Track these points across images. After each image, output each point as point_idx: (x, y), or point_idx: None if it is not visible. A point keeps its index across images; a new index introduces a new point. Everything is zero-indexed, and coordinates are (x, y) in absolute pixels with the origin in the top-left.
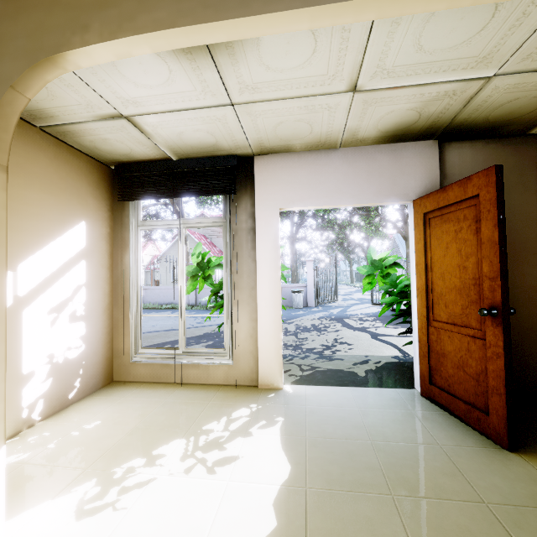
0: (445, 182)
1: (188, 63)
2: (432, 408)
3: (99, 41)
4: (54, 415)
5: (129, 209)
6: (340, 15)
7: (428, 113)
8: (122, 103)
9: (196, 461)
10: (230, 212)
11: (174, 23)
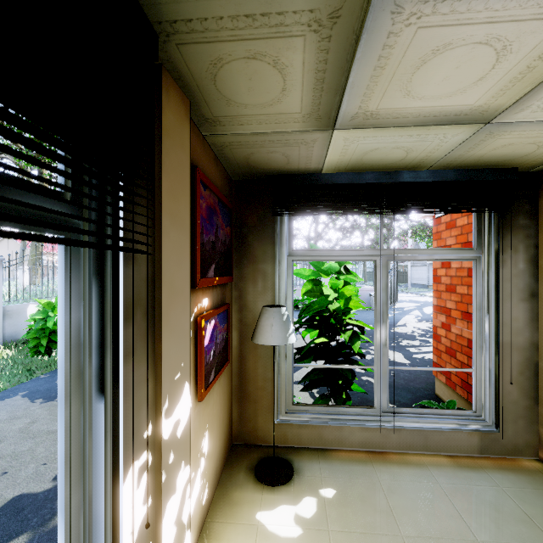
0: None
1: None
2: None
3: None
4: None
5: None
6: None
7: None
8: None
9: None
10: None
11: None
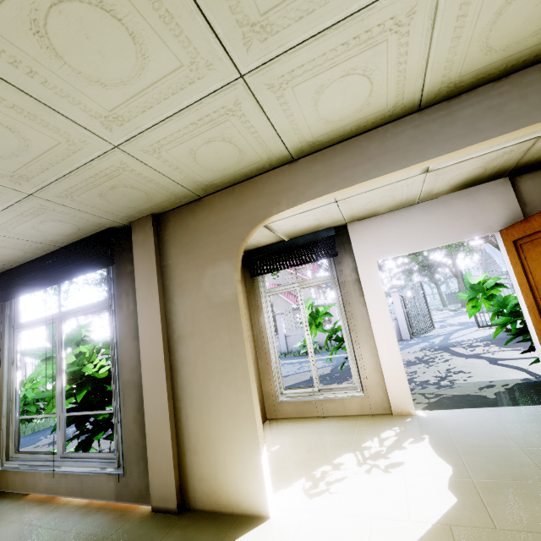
0: (526, 209)
1: None
2: None
3: (287, 209)
4: None
5: (258, 282)
6: (423, 165)
7: (492, 166)
8: None
9: (371, 466)
10: (336, 270)
11: (328, 192)
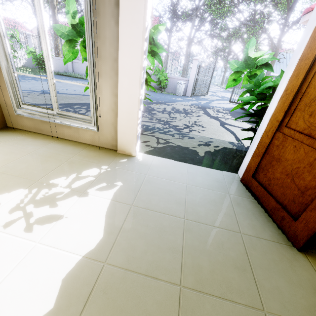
0: None
1: None
2: (245, 194)
3: None
4: None
5: None
6: None
7: None
8: None
9: (22, 215)
10: None
11: None
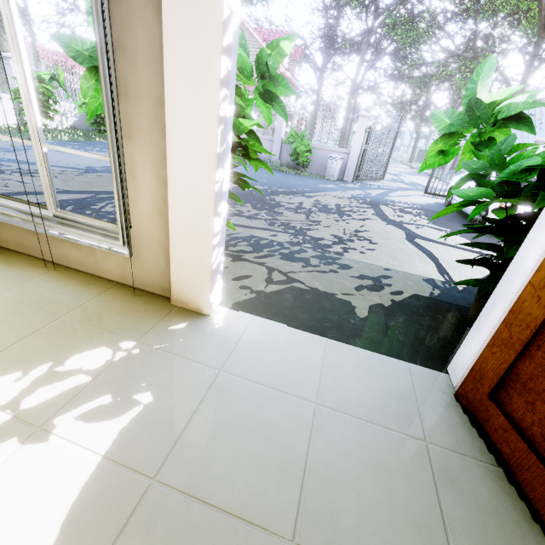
0: None
1: None
2: (471, 444)
3: None
4: None
5: None
6: None
7: None
8: None
9: None
10: None
11: None
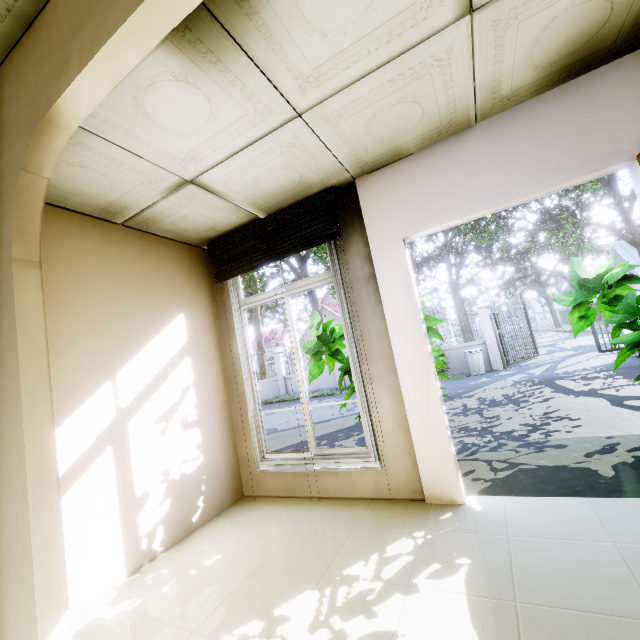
0: None
1: (223, 77)
2: None
3: (79, 71)
4: (178, 544)
5: (228, 289)
6: None
7: None
8: (180, 165)
9: (331, 636)
10: (338, 262)
11: None
